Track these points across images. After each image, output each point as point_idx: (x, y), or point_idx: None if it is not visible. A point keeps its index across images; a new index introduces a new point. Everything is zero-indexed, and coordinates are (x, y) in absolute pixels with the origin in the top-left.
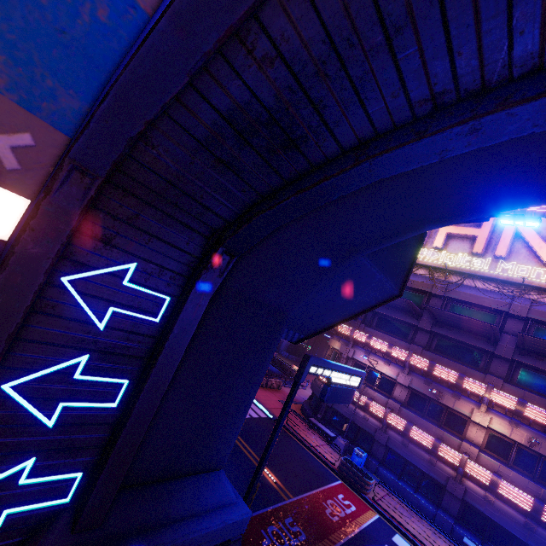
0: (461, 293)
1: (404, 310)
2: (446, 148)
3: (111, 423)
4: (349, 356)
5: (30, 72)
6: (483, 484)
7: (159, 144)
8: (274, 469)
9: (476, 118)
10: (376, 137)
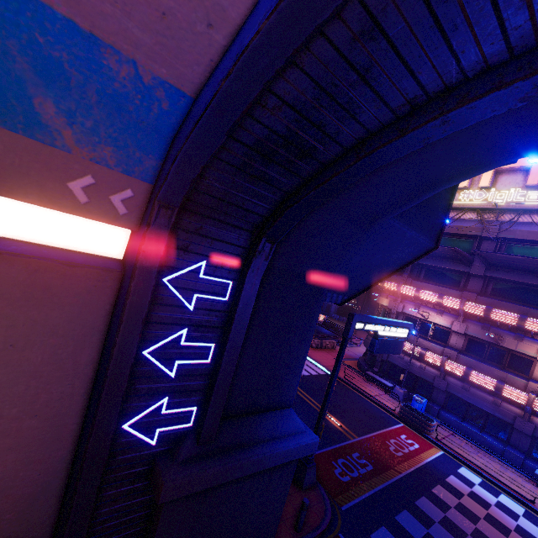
0: (516, 231)
1: (453, 259)
2: (427, 137)
3: (208, 374)
4: (398, 311)
5: (126, 151)
6: None
7: (209, 176)
8: (337, 416)
9: (443, 114)
10: (371, 136)
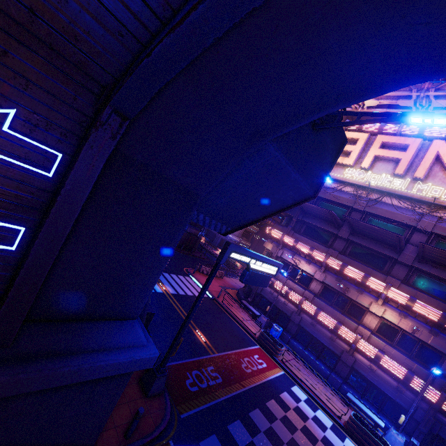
0: (378, 208)
1: (328, 221)
2: None
3: (12, 264)
4: (278, 255)
5: None
6: (369, 357)
7: None
8: (205, 333)
9: None
10: None
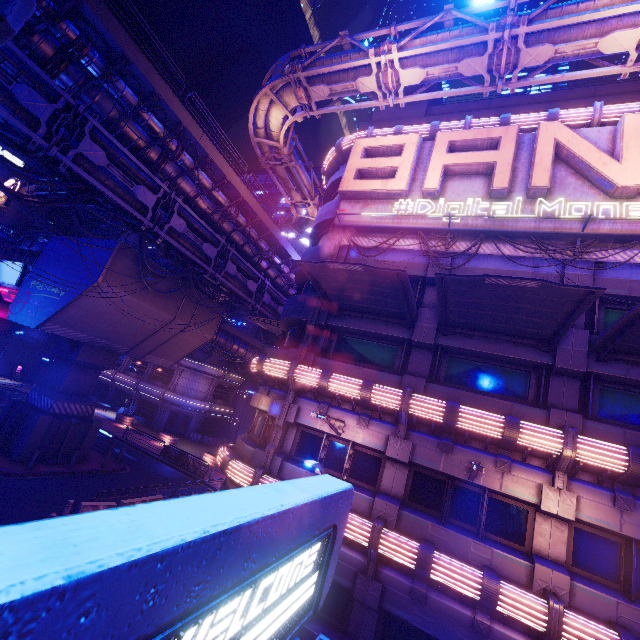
0: (476, 269)
1: (385, 315)
2: None
3: None
4: (288, 420)
5: None
6: None
7: None
8: None
9: None
10: None
